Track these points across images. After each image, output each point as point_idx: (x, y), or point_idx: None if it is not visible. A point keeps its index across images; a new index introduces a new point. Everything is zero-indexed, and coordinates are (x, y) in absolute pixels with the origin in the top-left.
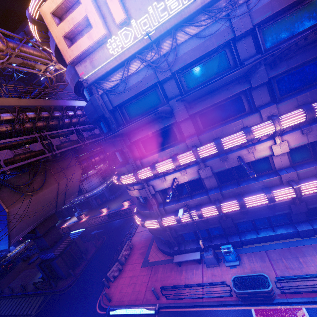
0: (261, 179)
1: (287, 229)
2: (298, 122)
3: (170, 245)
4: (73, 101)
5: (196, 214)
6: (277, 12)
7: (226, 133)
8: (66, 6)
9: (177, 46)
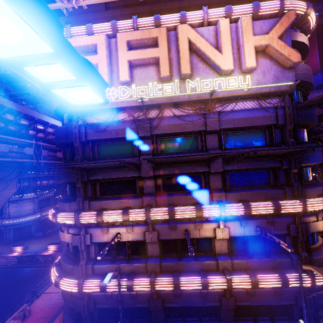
0: (201, 260)
1: None
2: (239, 214)
3: (80, 322)
4: (49, 118)
5: (126, 284)
6: (236, 127)
7: (181, 203)
8: (83, 49)
9: (162, 117)
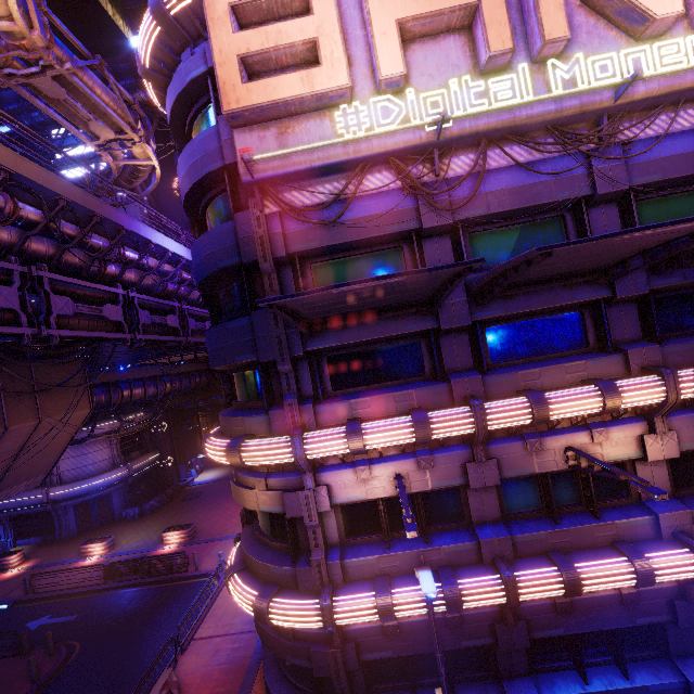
0: (610, 517)
1: (657, 672)
2: None
3: None
4: (150, 230)
5: (445, 596)
6: (669, 180)
7: (547, 384)
8: (269, 9)
9: (477, 175)
